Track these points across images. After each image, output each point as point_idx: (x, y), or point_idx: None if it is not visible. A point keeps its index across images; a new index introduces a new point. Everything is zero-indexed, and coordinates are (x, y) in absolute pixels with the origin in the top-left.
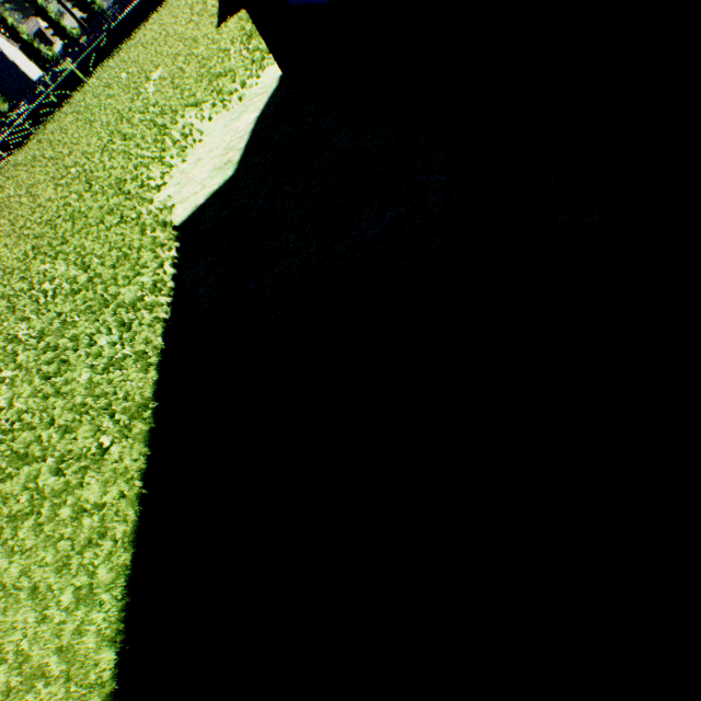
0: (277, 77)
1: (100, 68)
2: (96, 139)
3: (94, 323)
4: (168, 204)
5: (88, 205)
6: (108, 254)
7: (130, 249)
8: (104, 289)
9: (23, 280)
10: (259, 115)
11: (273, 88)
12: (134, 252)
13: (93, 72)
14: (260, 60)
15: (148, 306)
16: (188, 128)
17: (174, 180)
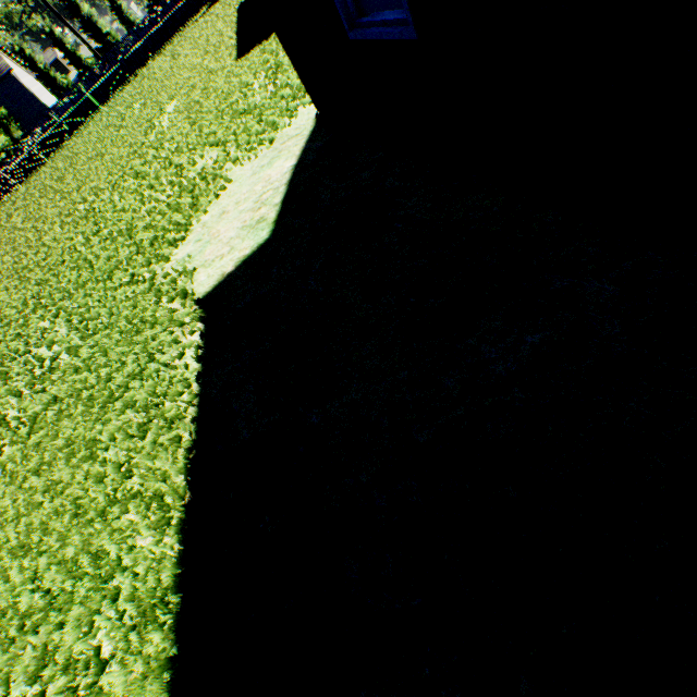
0: (313, 117)
1: (113, 97)
2: (107, 174)
3: (96, 422)
4: (187, 265)
5: (95, 252)
6: (116, 324)
7: (142, 321)
8: (109, 375)
9: (19, 338)
10: (295, 163)
11: (309, 129)
12: (146, 326)
13: (106, 101)
14: (291, 98)
15: (165, 415)
16: (209, 172)
17: (194, 234)
